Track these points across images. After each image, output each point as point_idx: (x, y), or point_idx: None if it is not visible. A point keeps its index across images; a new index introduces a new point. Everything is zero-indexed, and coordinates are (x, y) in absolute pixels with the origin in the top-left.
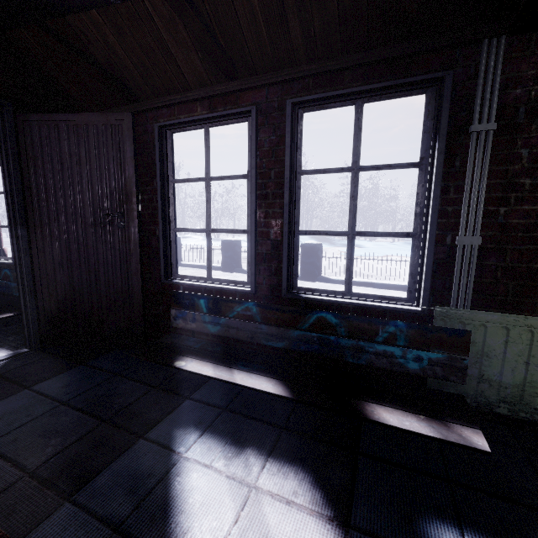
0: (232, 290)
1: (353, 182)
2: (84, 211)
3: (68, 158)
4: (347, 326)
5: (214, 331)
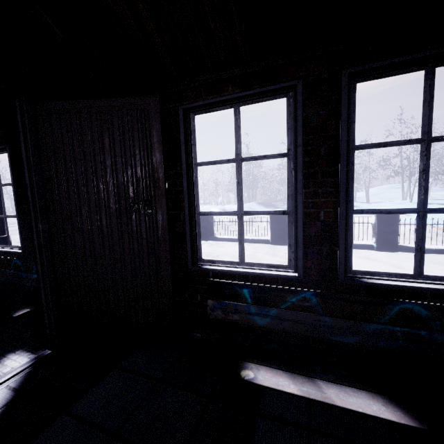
0: (274, 276)
1: (424, 155)
2: (108, 200)
3: (90, 146)
4: (443, 319)
5: (263, 324)
